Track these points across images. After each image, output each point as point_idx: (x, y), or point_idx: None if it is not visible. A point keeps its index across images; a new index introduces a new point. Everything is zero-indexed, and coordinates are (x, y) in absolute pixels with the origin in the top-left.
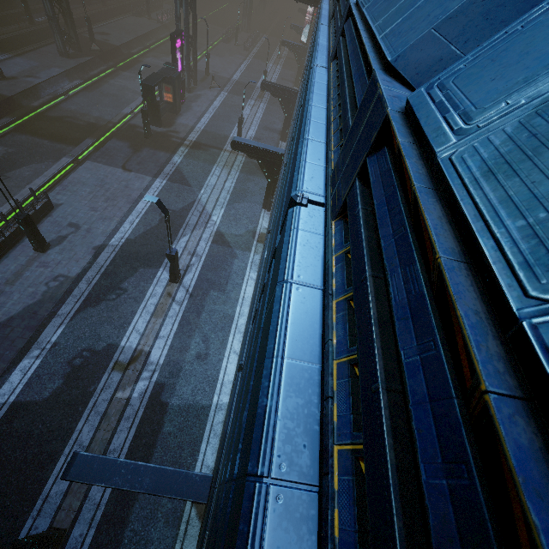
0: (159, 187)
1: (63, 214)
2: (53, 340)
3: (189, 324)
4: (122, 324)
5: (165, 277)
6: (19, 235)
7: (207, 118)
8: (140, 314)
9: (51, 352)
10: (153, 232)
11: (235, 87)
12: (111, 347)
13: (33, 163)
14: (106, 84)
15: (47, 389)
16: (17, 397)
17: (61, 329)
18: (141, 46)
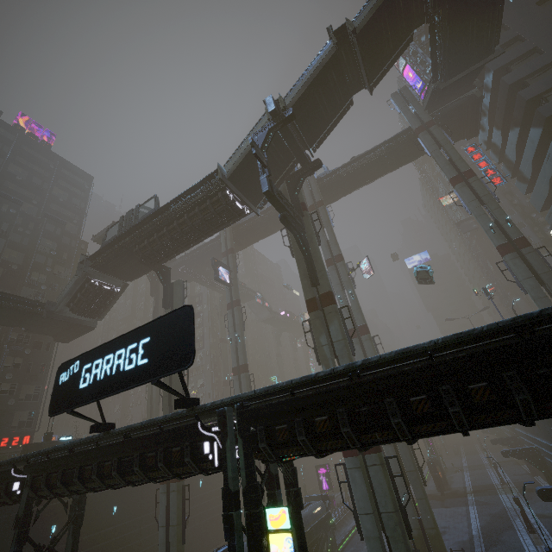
0: (474, 508)
1: None
2: None
3: None
4: (519, 550)
5: (524, 533)
6: None
7: (468, 482)
8: (525, 545)
9: None
10: (492, 521)
11: (470, 468)
12: None
13: None
14: None
15: None
16: None
17: None
18: None
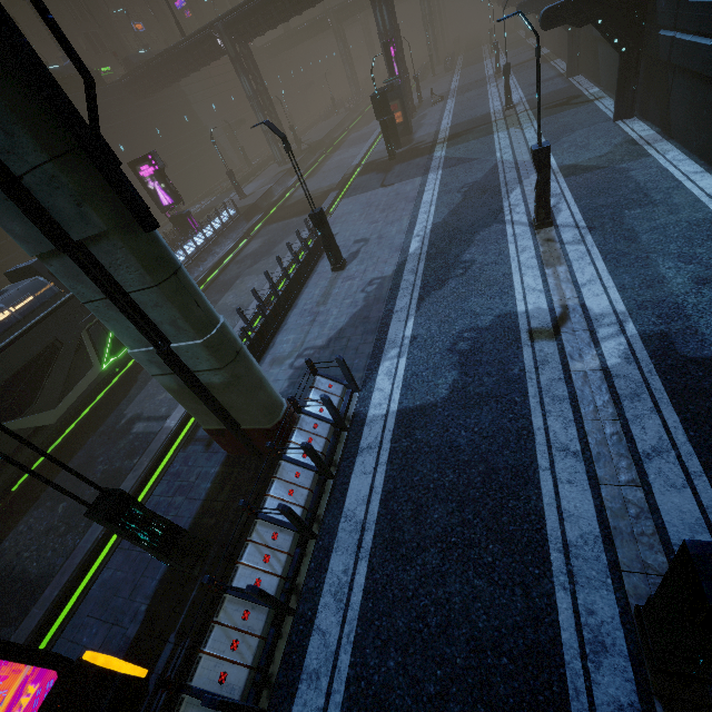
0: (437, 177)
1: (344, 239)
2: (408, 335)
3: (625, 255)
4: (498, 291)
5: (523, 230)
6: (310, 265)
7: (447, 119)
8: (518, 273)
9: (414, 347)
10: (462, 206)
11: (460, 90)
12: (505, 318)
13: (290, 235)
14: (324, 166)
15: (439, 387)
16: (400, 404)
17: (410, 322)
18: (341, 130)
